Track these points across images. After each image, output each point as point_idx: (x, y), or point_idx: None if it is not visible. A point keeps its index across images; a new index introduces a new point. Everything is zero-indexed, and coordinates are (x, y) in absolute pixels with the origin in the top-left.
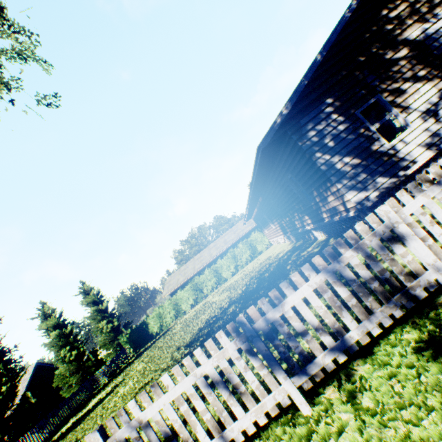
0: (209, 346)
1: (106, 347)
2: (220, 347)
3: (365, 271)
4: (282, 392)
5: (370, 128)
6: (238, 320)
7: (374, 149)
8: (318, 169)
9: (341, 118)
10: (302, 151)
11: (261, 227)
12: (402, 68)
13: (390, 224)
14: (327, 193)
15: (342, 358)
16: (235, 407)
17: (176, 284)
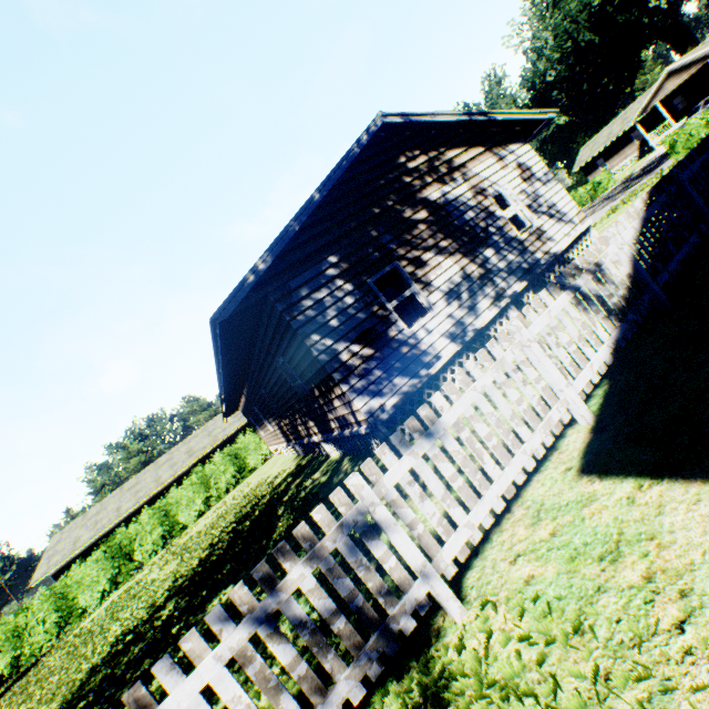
0: None
1: None
2: None
3: (326, 599)
4: None
5: (386, 305)
6: None
7: (392, 335)
8: (316, 359)
9: (349, 286)
10: (292, 329)
11: (255, 426)
12: (422, 233)
13: (365, 506)
14: (332, 395)
15: None
16: None
17: (71, 549)
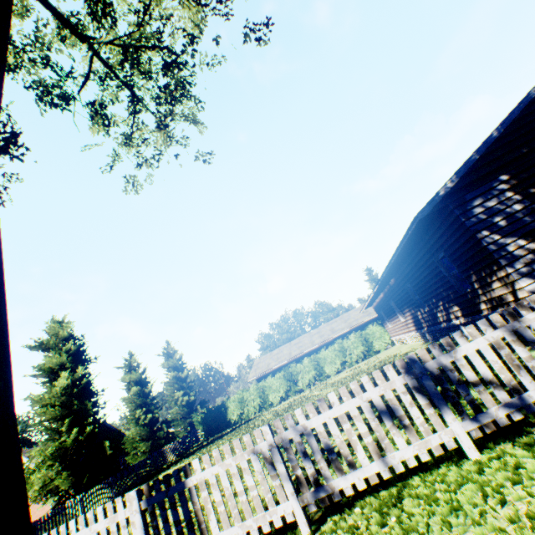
0: (376, 376)
1: (177, 422)
2: (339, 428)
3: None
4: (449, 433)
5: None
6: (409, 357)
7: None
8: (483, 249)
9: (517, 197)
10: (464, 227)
11: (383, 319)
12: None
13: None
14: (492, 278)
15: (517, 415)
16: (397, 437)
17: (266, 368)
